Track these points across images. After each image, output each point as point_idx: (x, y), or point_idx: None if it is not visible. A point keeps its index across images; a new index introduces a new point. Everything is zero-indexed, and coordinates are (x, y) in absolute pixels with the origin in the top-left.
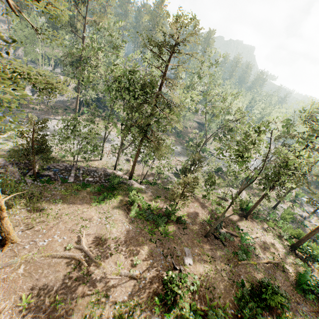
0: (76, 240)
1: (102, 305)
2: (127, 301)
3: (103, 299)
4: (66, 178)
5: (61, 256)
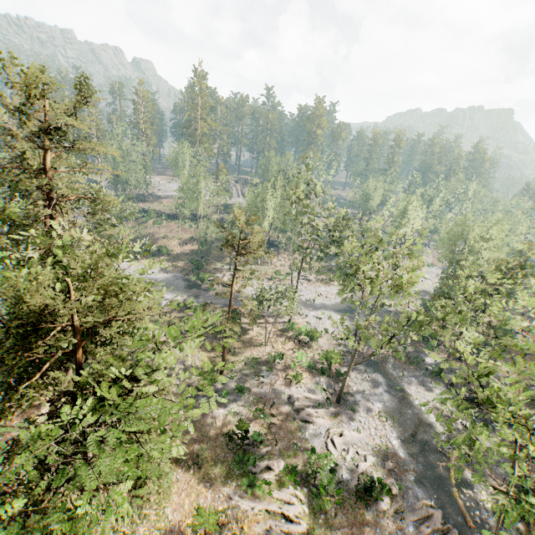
0: None
1: None
2: None
3: None
4: None
5: None
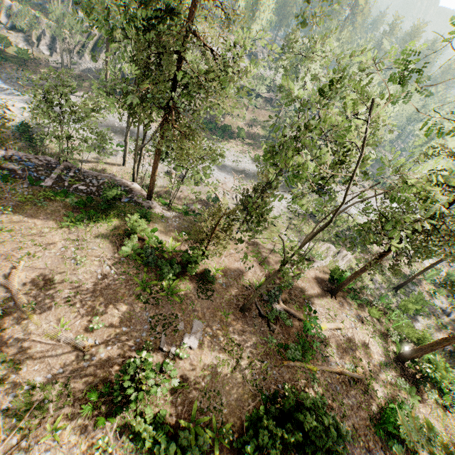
0: (6, 273)
1: (1, 380)
2: (49, 383)
3: (10, 371)
4: (40, 179)
5: None
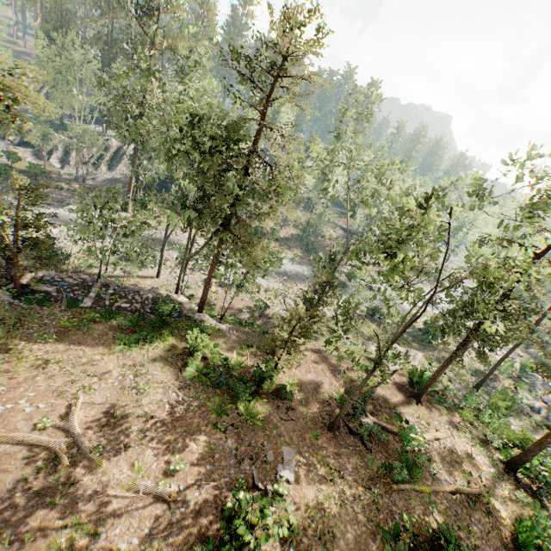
0: (61, 413)
1: None
2: (136, 549)
3: (86, 539)
4: (78, 300)
5: (20, 442)
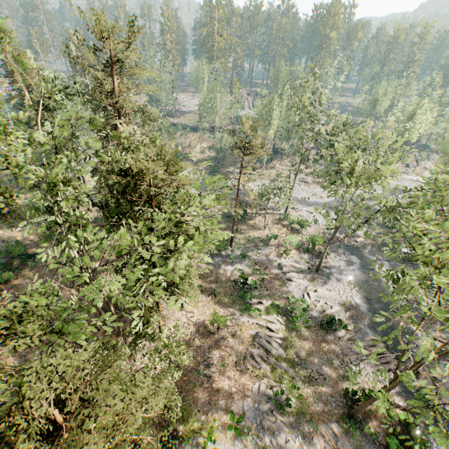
0: None
1: None
2: None
3: None
4: None
5: None
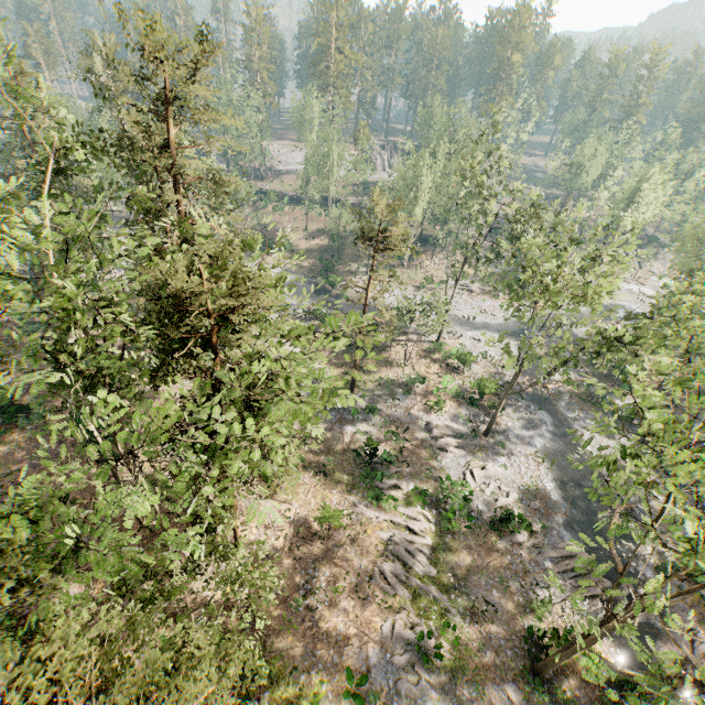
0: None
1: None
2: None
3: None
4: None
5: None
